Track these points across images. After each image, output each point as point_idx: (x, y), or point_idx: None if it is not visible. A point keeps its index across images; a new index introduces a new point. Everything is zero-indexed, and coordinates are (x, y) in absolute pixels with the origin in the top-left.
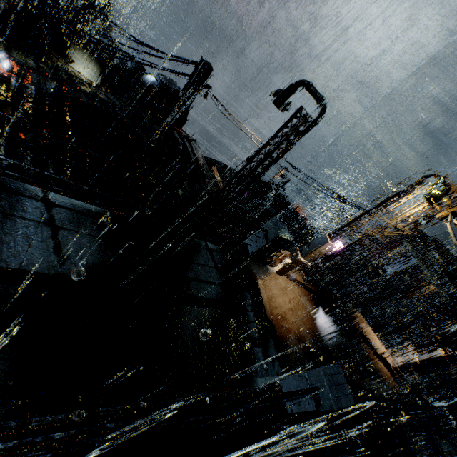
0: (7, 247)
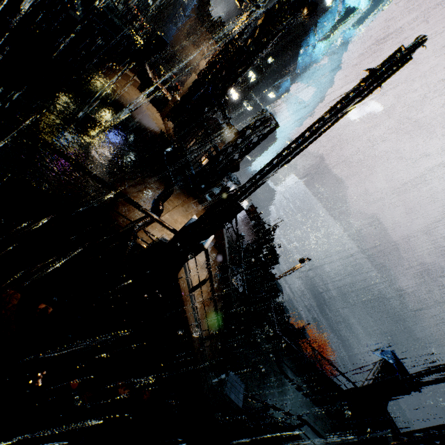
0: None
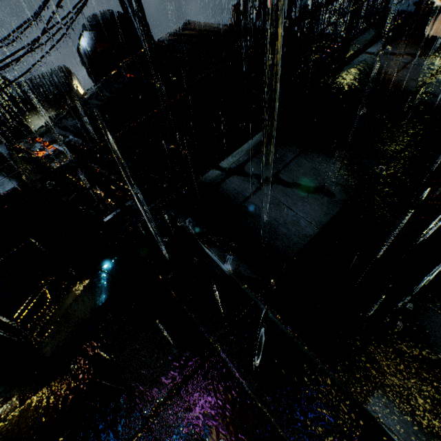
0: (282, 227)
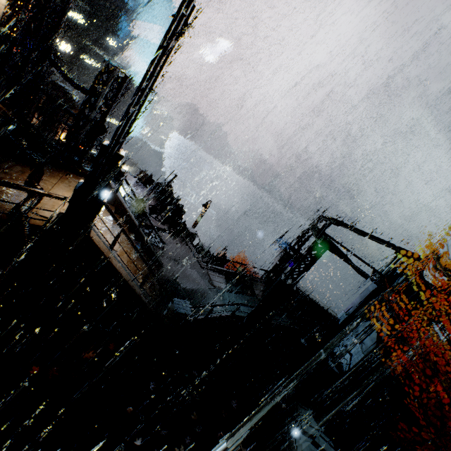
0: None
